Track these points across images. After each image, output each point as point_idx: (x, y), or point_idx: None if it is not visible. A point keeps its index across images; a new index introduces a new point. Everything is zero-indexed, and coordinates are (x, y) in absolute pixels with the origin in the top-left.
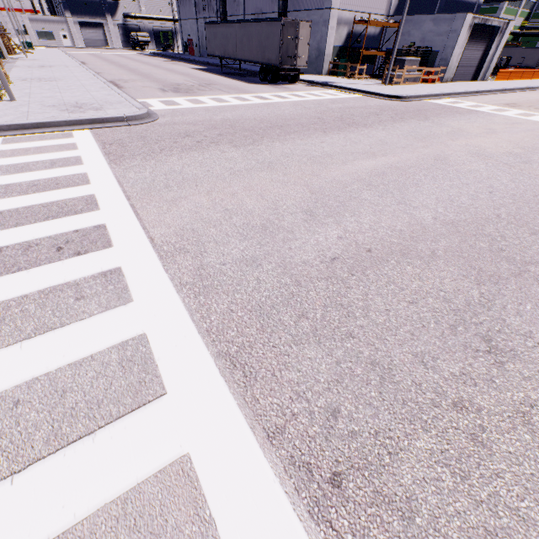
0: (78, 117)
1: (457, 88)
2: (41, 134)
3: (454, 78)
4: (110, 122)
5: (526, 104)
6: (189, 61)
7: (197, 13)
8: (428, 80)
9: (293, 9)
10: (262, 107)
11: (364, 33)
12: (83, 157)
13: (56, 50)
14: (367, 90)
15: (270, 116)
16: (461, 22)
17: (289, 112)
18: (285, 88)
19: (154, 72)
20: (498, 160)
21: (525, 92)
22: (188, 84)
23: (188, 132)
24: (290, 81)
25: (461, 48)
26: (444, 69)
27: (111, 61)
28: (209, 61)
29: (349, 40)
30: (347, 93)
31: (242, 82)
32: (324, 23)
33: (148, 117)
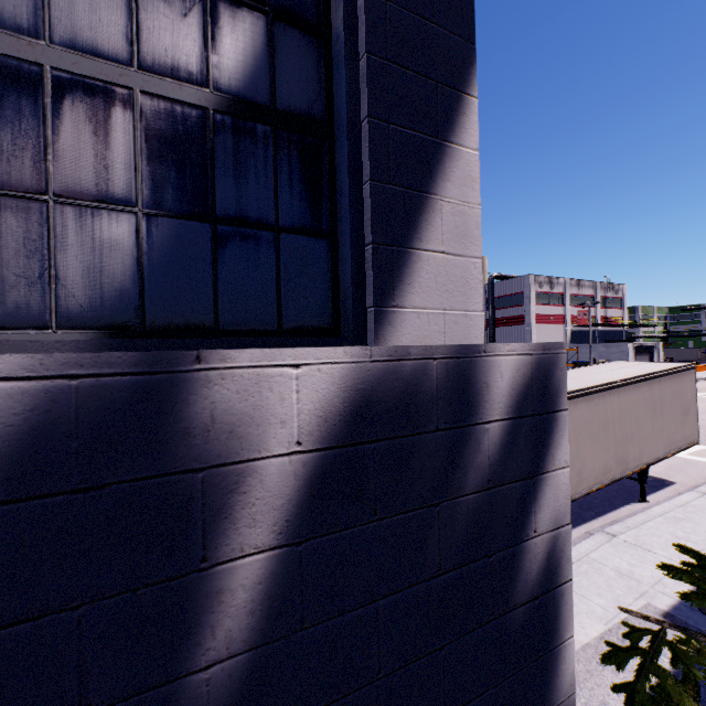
0: None
1: None
2: None
3: None
4: None
5: (704, 389)
6: None
7: None
8: None
9: None
10: None
11: None
12: None
13: None
14: None
15: None
16: (625, 347)
17: None
18: None
19: None
20: (700, 412)
21: (700, 381)
22: None
23: None
24: None
25: (632, 359)
26: None
27: None
28: None
29: None
30: None
31: None
32: None
33: None
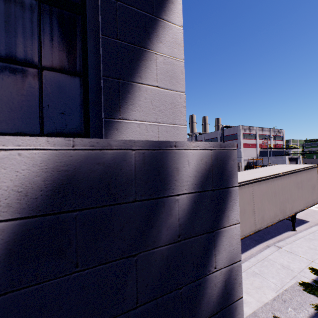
0: None
1: None
2: None
3: None
4: None
5: None
6: None
7: None
8: None
9: None
10: None
11: (251, 161)
12: None
13: None
14: None
15: None
16: (284, 158)
17: None
18: None
19: None
20: None
21: None
22: None
23: None
24: None
25: (287, 163)
26: None
27: None
28: None
29: (247, 164)
30: None
31: None
32: (239, 160)
33: None
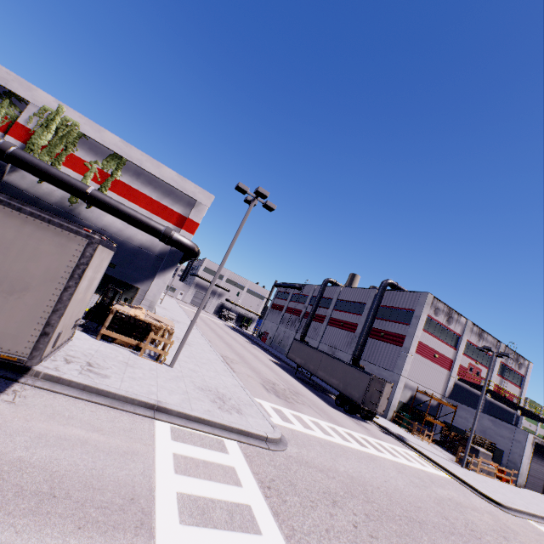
0: (231, 422)
1: (543, 506)
2: (199, 431)
3: (525, 484)
4: (253, 437)
5: None
6: (264, 348)
7: (281, 322)
8: (501, 477)
9: (364, 359)
10: (369, 461)
11: (424, 400)
12: (255, 512)
13: (174, 301)
14: (454, 472)
15: (391, 488)
16: (523, 436)
17: (403, 486)
18: (365, 426)
19: (246, 354)
20: None
21: None
22: (280, 385)
23: (331, 492)
24: (364, 417)
25: (527, 458)
26: (515, 472)
27: (211, 326)
28: (279, 355)
29: (411, 401)
30: (430, 463)
31: (321, 399)
32: (393, 381)
33: (280, 440)
